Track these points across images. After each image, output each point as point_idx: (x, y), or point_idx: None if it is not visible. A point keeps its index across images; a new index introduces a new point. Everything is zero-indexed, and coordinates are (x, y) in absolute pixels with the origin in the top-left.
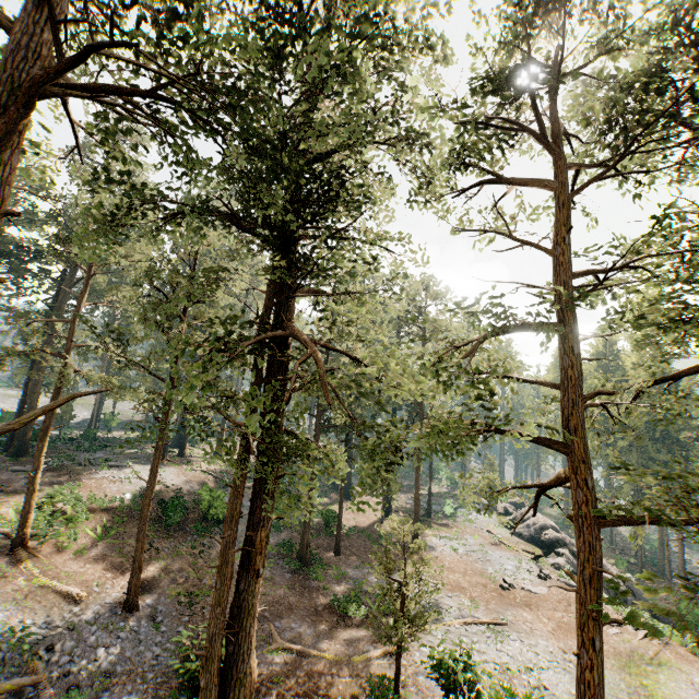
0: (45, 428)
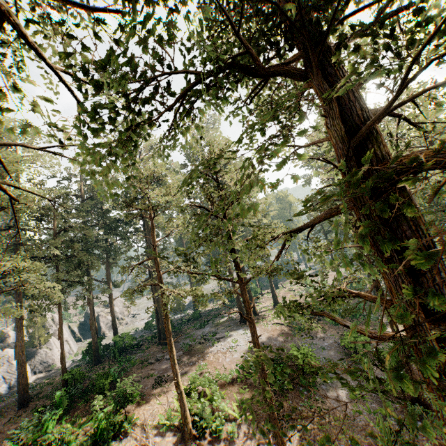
0: (168, 342)
